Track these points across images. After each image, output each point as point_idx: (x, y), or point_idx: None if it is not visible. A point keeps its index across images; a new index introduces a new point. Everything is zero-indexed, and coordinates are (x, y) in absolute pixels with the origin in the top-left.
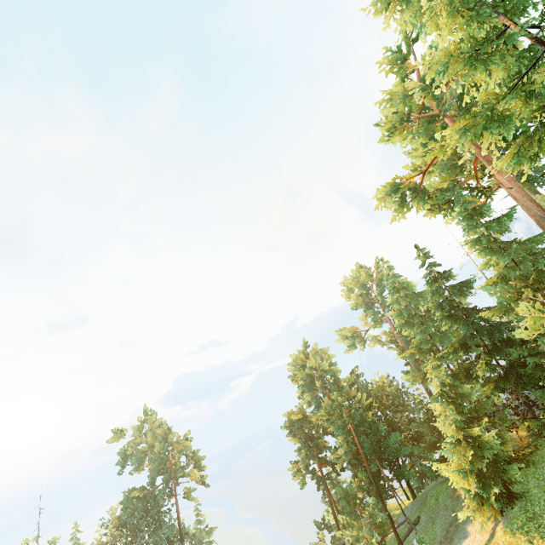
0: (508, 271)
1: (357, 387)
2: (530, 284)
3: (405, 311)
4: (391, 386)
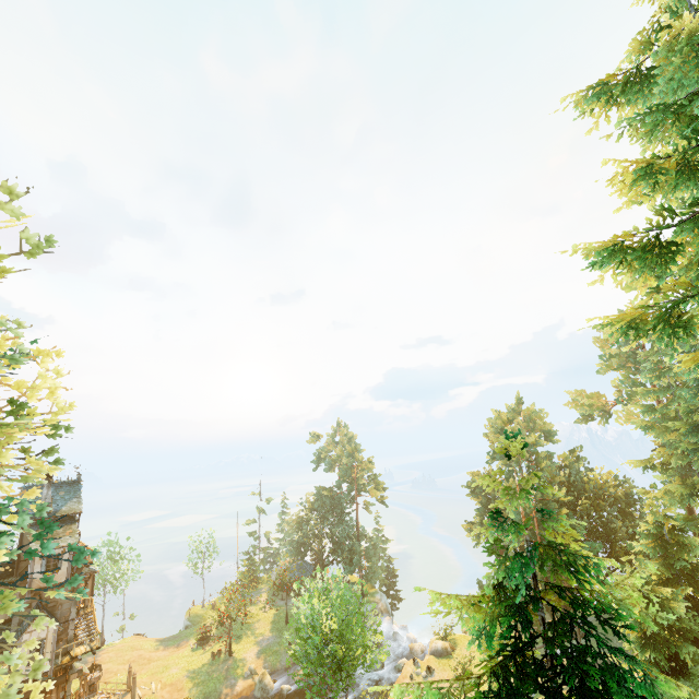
0: None
1: (569, 472)
2: None
3: (661, 407)
4: (621, 486)
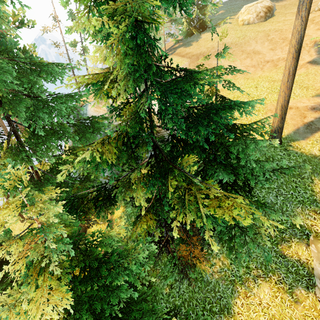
0: None
1: None
2: None
3: None
4: None
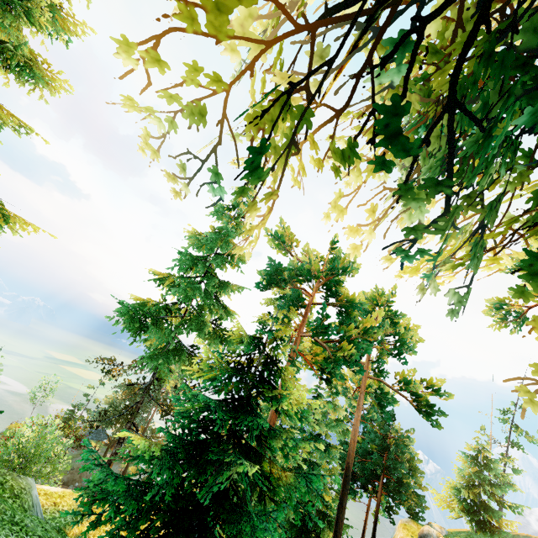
0: None
1: None
2: None
3: None
4: None
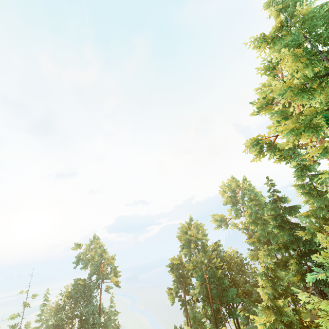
0: (315, 212)
1: (216, 253)
2: (328, 224)
3: (254, 214)
4: (238, 257)
